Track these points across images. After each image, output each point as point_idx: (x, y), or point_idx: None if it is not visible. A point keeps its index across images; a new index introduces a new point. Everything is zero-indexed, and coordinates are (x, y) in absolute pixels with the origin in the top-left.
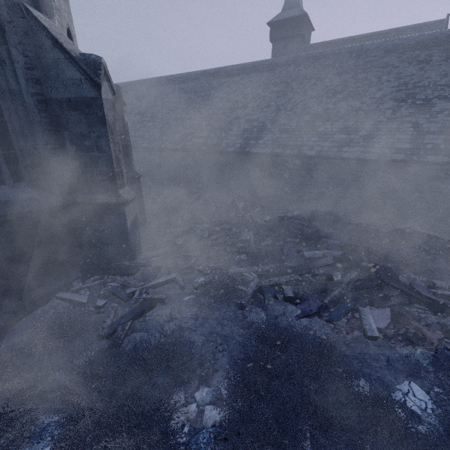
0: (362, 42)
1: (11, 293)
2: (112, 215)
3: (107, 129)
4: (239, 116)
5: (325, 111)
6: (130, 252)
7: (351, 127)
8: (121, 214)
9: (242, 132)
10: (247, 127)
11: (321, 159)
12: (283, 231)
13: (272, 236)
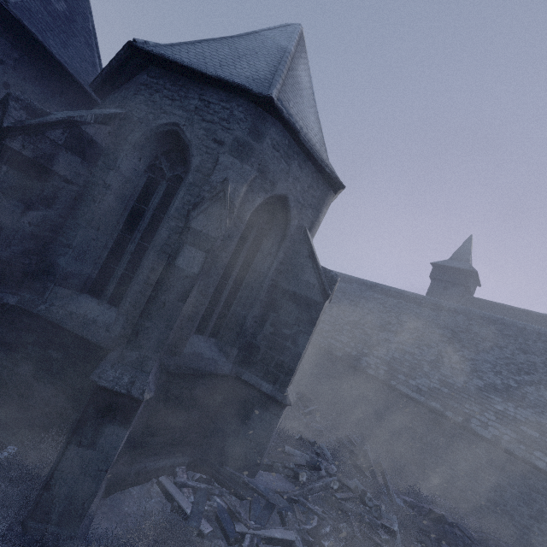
0: (541, 320)
1: (133, 451)
2: (266, 410)
3: (312, 329)
4: (389, 339)
5: (506, 386)
6: (256, 465)
7: (545, 426)
8: (276, 415)
9: (389, 359)
10: (397, 356)
11: (498, 448)
12: (445, 546)
13: (425, 544)
